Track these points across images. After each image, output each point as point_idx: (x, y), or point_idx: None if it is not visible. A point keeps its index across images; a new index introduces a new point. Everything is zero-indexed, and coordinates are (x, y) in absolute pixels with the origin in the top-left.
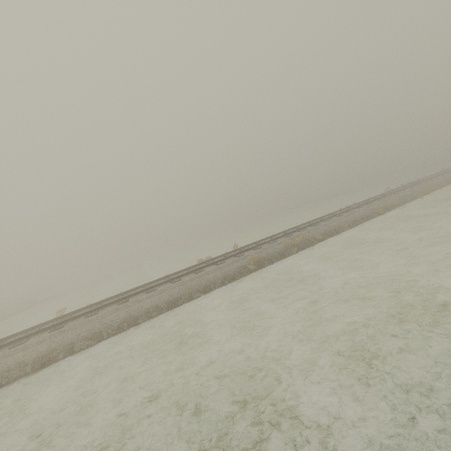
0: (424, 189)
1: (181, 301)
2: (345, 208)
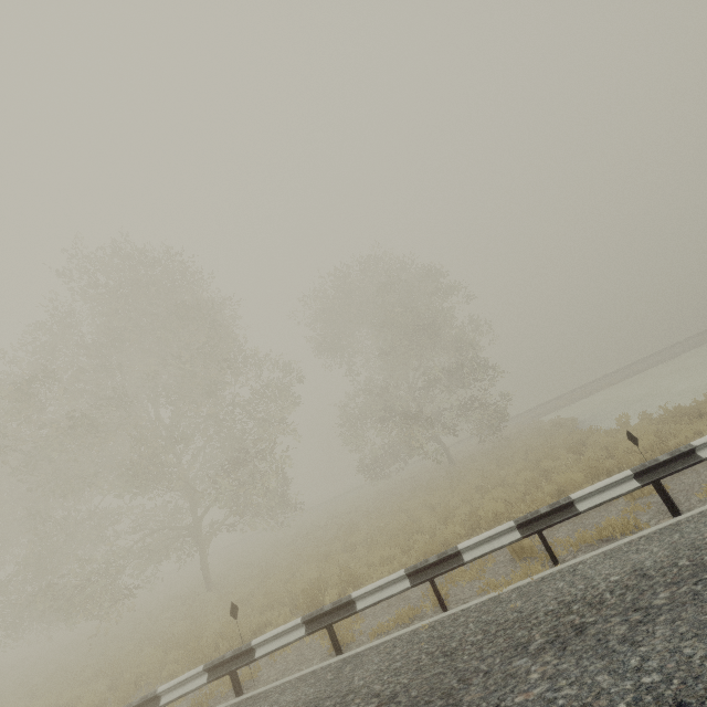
0: None
1: (700, 344)
2: None
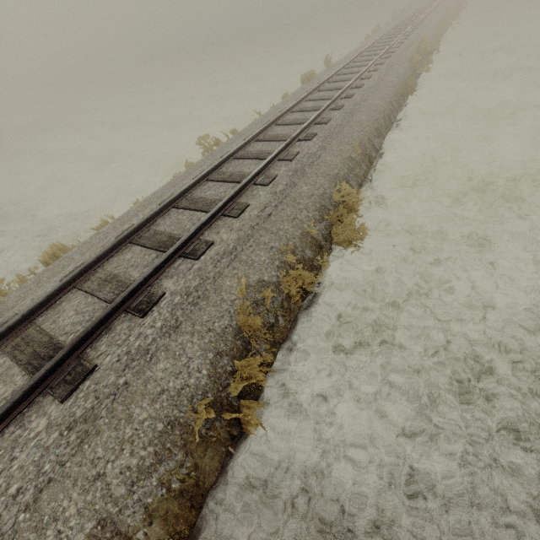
0: (455, 14)
1: (401, 102)
2: (395, 27)
